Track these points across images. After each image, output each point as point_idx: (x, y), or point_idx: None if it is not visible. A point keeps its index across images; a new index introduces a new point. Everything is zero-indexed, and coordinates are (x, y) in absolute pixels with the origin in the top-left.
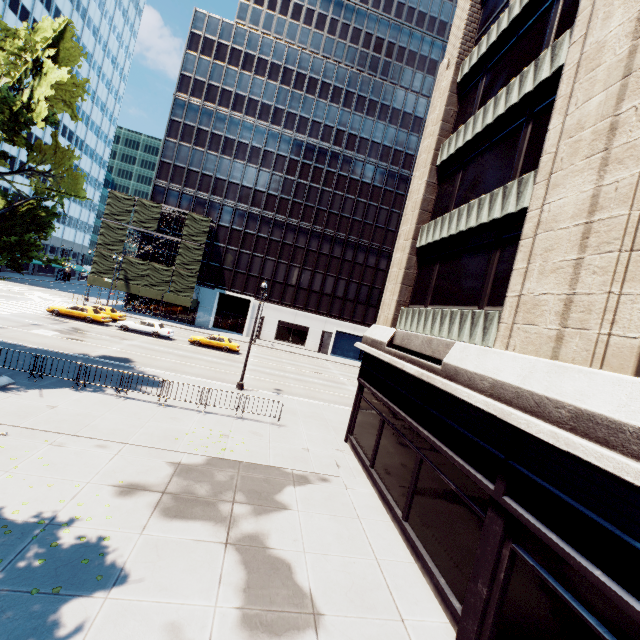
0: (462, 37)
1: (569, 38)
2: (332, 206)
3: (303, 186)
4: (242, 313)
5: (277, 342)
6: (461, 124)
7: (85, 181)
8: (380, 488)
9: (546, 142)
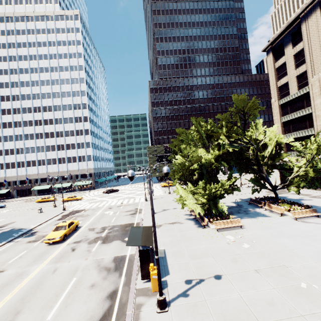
0: (277, 96)
1: (310, 109)
2: None
3: None
4: None
5: None
6: (285, 114)
7: None
8: None
9: (314, 126)
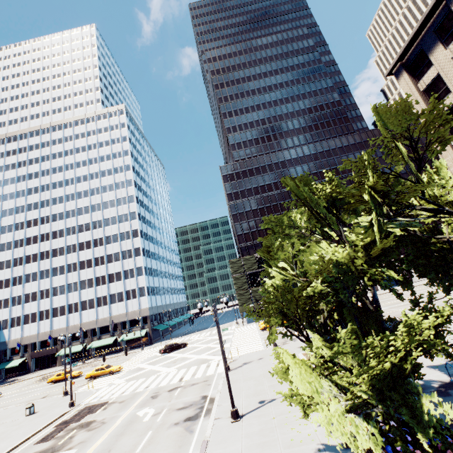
0: None
1: None
2: None
3: None
4: None
5: None
6: None
7: None
8: None
9: None
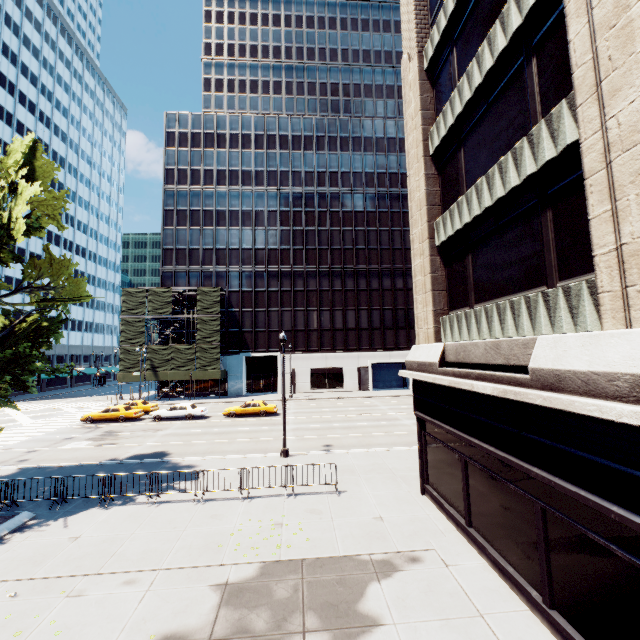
0: (415, 27)
1: None
2: (332, 242)
3: (299, 232)
4: (272, 371)
5: (314, 391)
6: (443, 105)
7: (85, 283)
8: (492, 557)
9: (572, 55)
